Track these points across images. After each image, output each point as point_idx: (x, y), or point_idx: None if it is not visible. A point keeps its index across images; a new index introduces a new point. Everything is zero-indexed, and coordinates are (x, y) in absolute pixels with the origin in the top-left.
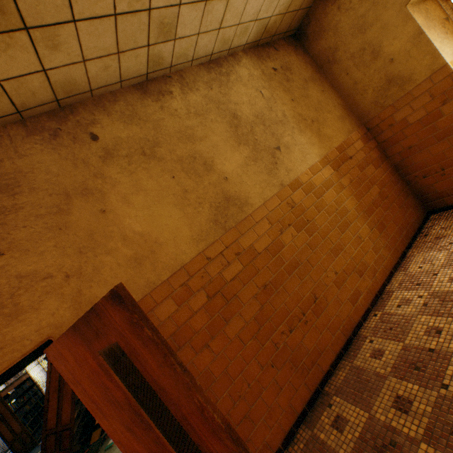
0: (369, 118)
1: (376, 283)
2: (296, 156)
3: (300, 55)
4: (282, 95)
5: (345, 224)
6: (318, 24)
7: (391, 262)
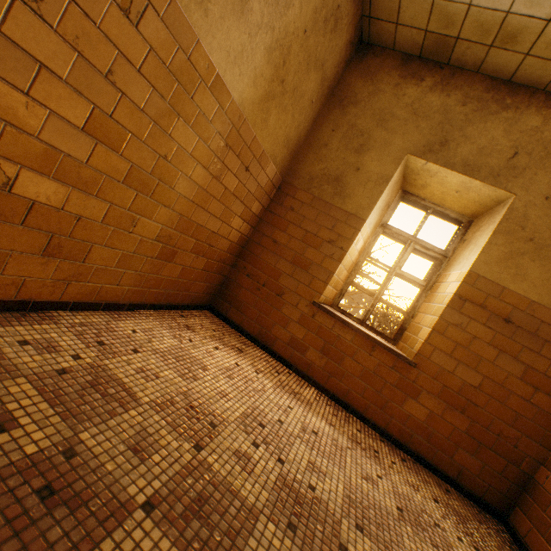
0: (293, 183)
1: (55, 290)
2: (235, 38)
3: (346, 54)
4: (311, 3)
5: (147, 183)
6: (378, 69)
7: (118, 295)
